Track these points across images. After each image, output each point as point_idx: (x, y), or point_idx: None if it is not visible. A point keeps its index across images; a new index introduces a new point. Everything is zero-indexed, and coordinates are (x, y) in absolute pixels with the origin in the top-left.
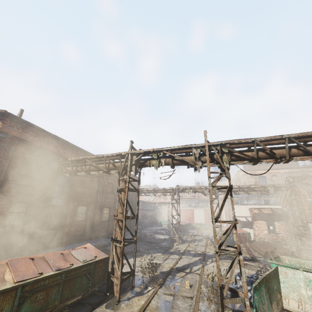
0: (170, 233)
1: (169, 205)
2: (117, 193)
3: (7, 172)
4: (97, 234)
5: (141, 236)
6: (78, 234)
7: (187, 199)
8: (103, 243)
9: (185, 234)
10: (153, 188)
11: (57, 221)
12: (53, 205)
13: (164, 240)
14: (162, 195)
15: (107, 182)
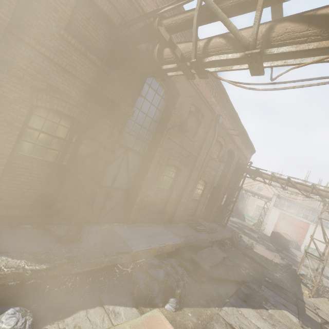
0: (266, 243)
1: (267, 201)
2: (221, 164)
3: (26, 9)
4: (180, 216)
5: (234, 238)
6: (155, 209)
7: (304, 206)
8: (189, 240)
9: (294, 258)
10: (287, 176)
11: (129, 178)
12: (127, 148)
13: (275, 266)
14: (301, 194)
15: (215, 139)
